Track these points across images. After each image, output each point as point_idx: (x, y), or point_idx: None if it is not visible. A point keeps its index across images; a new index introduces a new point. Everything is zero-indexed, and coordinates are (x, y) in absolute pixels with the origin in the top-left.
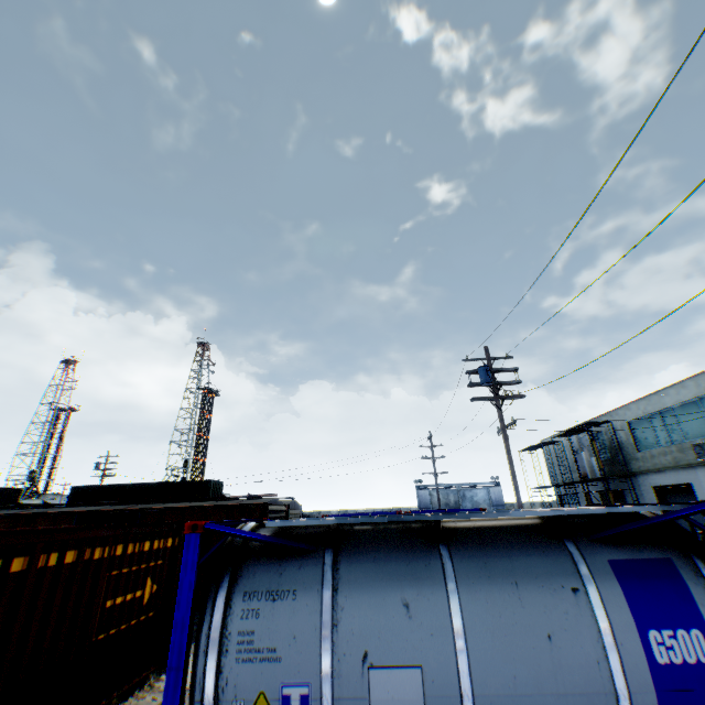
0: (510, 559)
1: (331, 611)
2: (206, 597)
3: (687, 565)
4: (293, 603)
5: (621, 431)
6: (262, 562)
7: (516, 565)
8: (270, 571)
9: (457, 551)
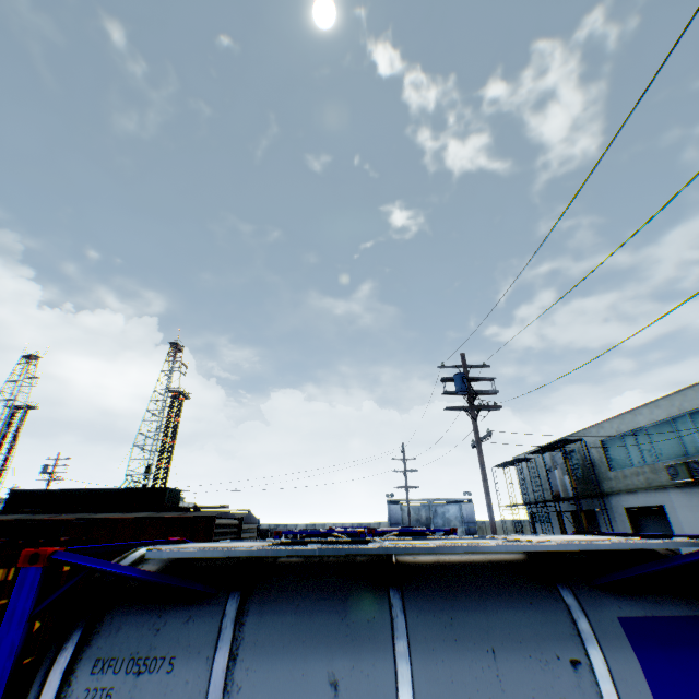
0: (486, 612)
1: (221, 693)
2: (37, 667)
3: None
4: (167, 678)
5: (594, 449)
6: (135, 610)
7: (493, 623)
8: (143, 625)
9: (414, 599)
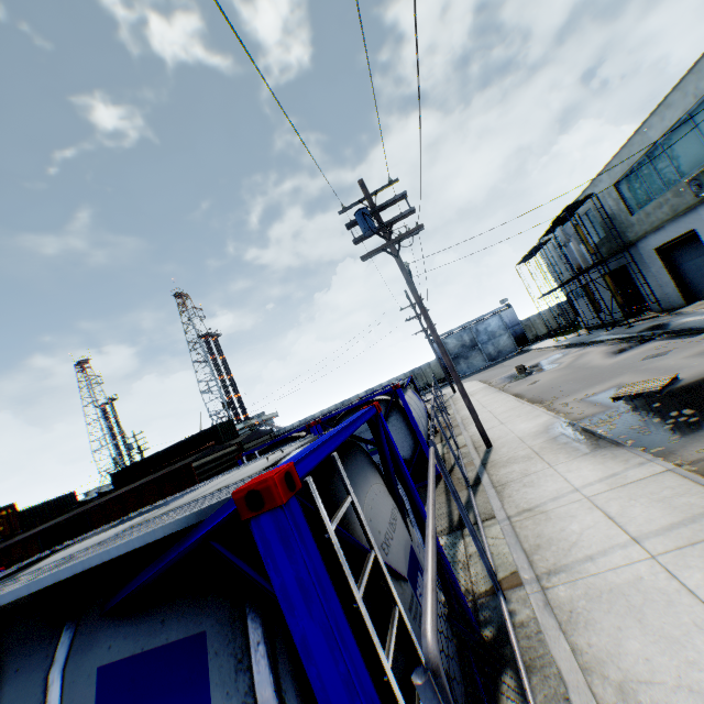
0: None
1: None
2: None
3: (232, 644)
4: None
5: (610, 198)
6: None
7: None
8: None
9: None
